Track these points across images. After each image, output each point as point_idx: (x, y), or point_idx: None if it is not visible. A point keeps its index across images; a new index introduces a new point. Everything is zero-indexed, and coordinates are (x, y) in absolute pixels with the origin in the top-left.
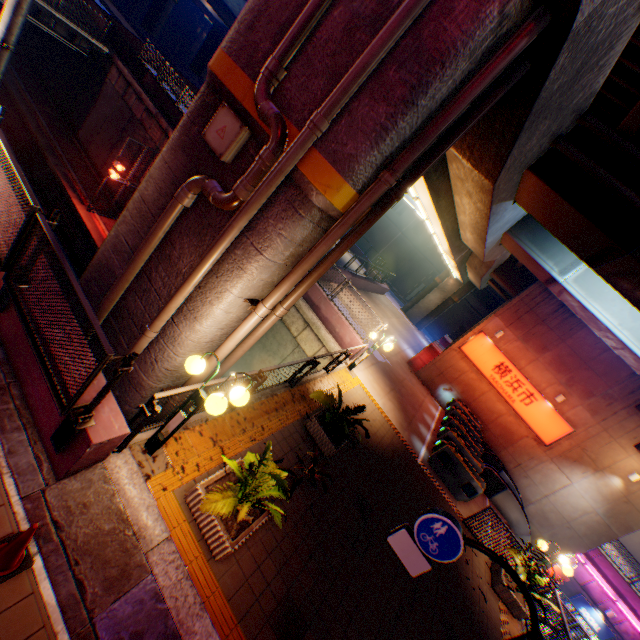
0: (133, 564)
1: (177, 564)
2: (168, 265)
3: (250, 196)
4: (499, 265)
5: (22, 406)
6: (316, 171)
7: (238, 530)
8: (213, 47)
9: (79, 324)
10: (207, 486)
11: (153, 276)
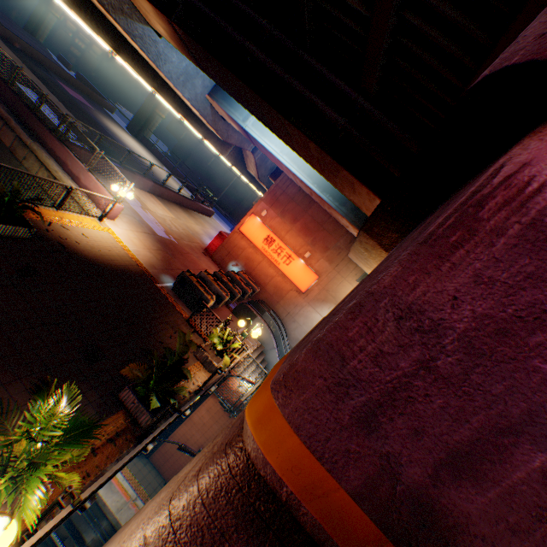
0: None
1: None
2: None
3: None
4: (274, 170)
5: None
6: None
7: None
8: (46, 11)
9: None
10: None
11: None
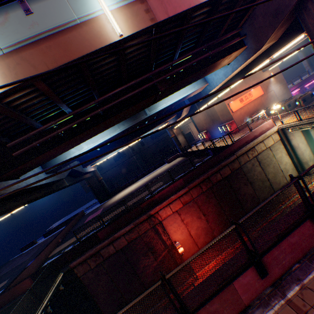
0: None
1: None
2: None
3: None
4: None
5: None
6: None
7: None
8: None
9: None
10: None
11: None
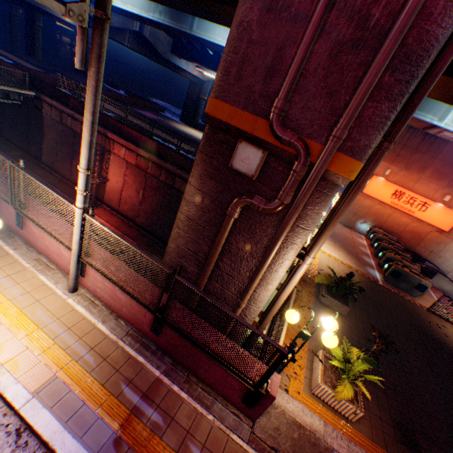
0: (322, 450)
1: (339, 436)
2: (230, 255)
3: (296, 200)
4: None
5: (203, 386)
6: (338, 165)
7: (354, 398)
8: None
9: (205, 321)
10: (322, 380)
11: (220, 265)
